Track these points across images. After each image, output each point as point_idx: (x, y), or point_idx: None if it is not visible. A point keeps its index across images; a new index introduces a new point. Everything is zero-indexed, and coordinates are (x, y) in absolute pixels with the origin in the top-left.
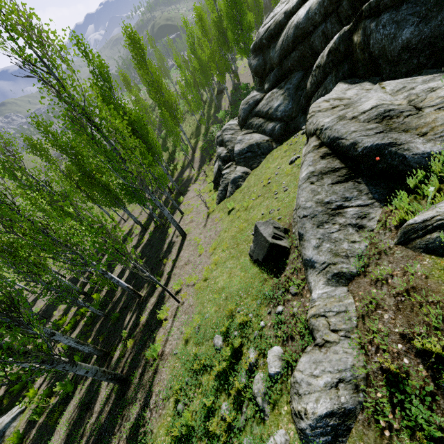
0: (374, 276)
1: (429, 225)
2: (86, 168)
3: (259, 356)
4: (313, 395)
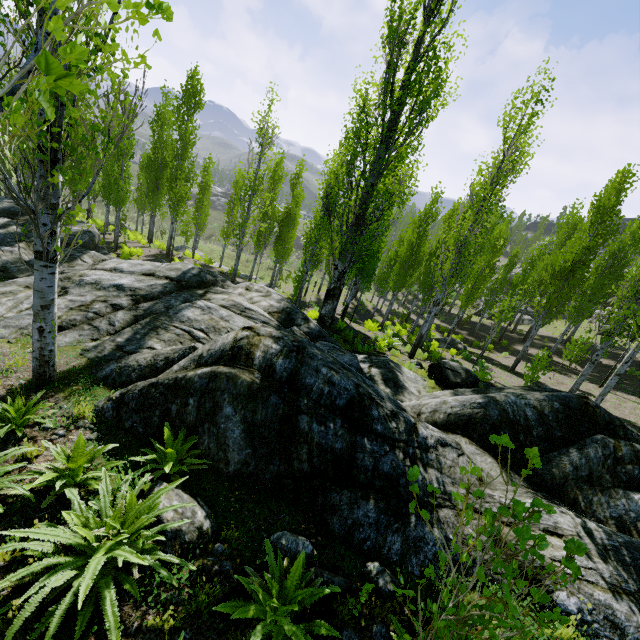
0: None
1: None
2: None
3: None
4: None
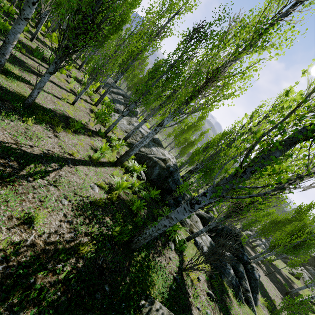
0: None
1: None
2: None
3: None
4: None
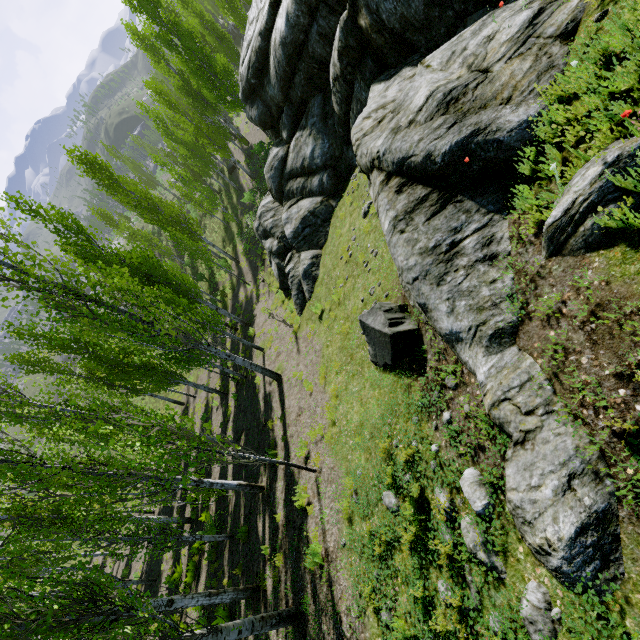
0: (542, 314)
1: (574, 214)
2: (108, 356)
3: (453, 494)
4: (546, 515)
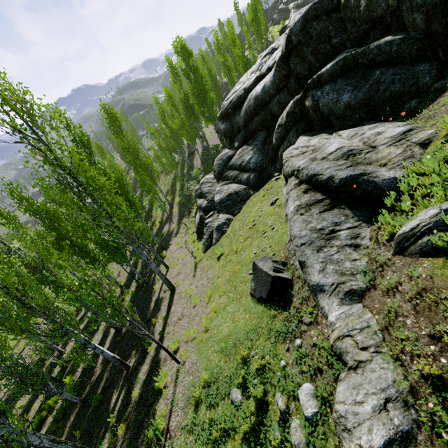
0: (383, 287)
1: (417, 231)
2: (61, 231)
3: (289, 401)
4: (364, 426)
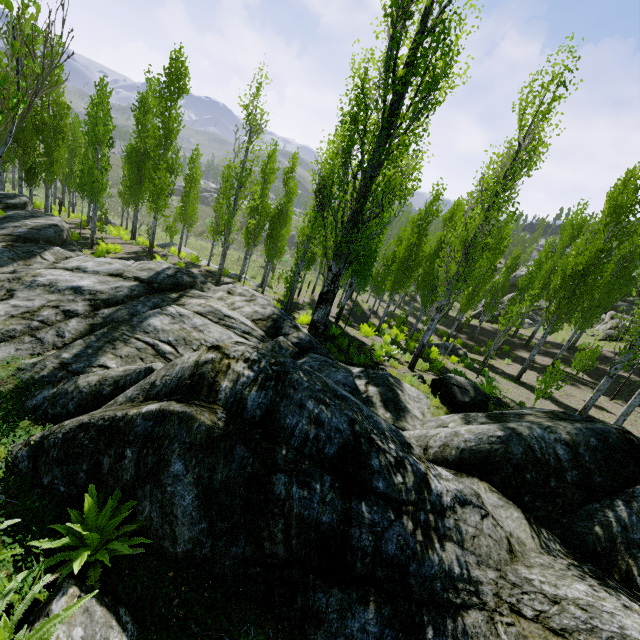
0: None
1: None
2: None
3: None
4: None
